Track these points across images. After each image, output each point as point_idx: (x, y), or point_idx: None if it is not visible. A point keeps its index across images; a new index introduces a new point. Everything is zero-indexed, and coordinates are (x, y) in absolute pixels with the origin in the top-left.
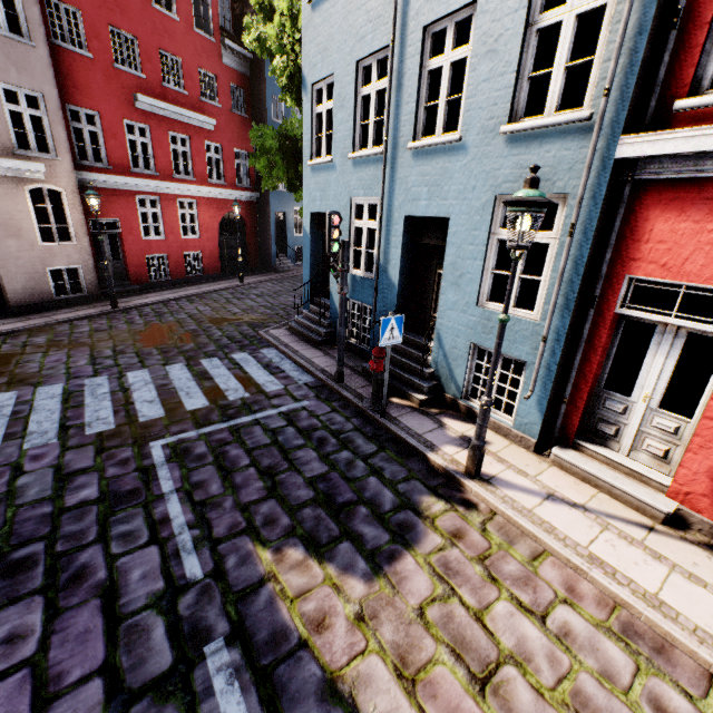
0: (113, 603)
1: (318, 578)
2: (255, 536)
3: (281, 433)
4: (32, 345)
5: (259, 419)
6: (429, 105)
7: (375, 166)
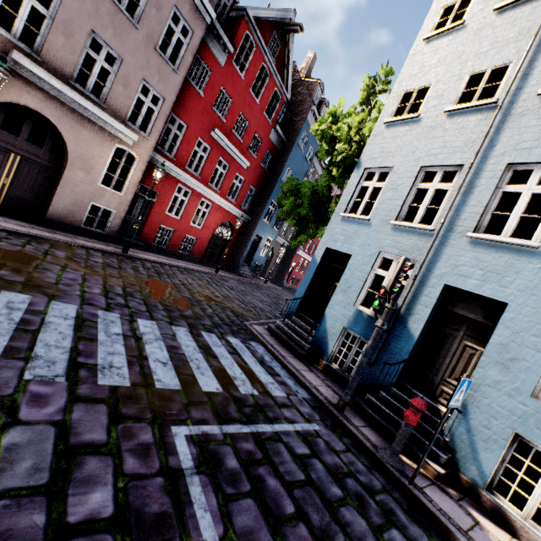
0: None
1: None
2: None
3: (311, 467)
4: (53, 256)
5: (279, 433)
6: (497, 213)
7: (420, 237)
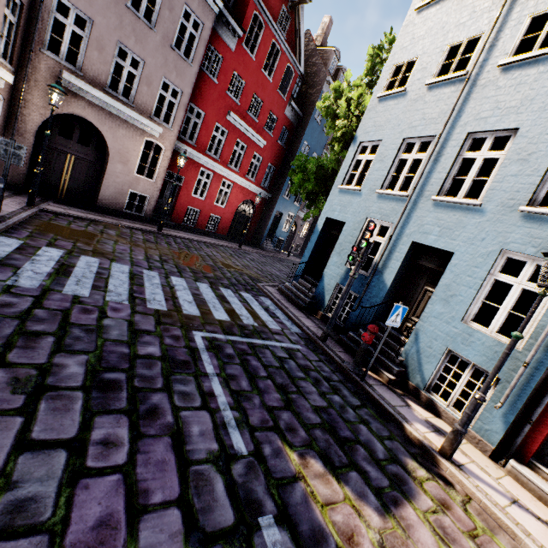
0: (181, 446)
1: (339, 494)
2: (282, 436)
3: (286, 362)
4: (107, 234)
5: (267, 345)
6: (457, 178)
7: (397, 203)
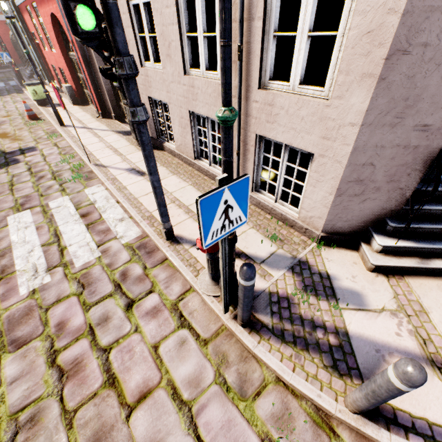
0: None
1: None
2: None
3: None
4: None
5: None
6: None
7: None
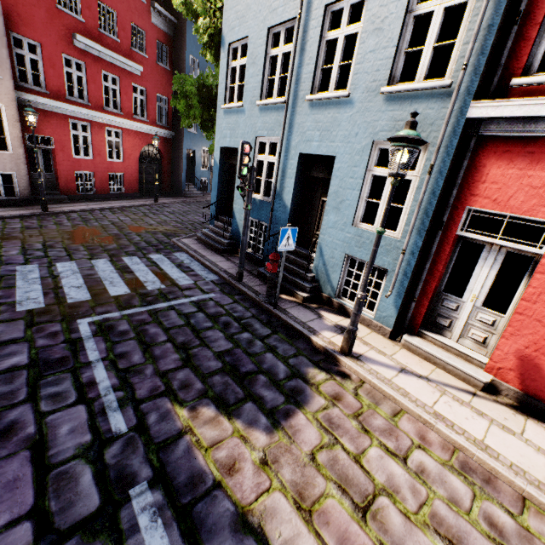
0: (42, 454)
1: (228, 431)
2: (173, 397)
3: (193, 317)
4: None
5: (173, 305)
6: (325, 67)
7: (278, 112)
